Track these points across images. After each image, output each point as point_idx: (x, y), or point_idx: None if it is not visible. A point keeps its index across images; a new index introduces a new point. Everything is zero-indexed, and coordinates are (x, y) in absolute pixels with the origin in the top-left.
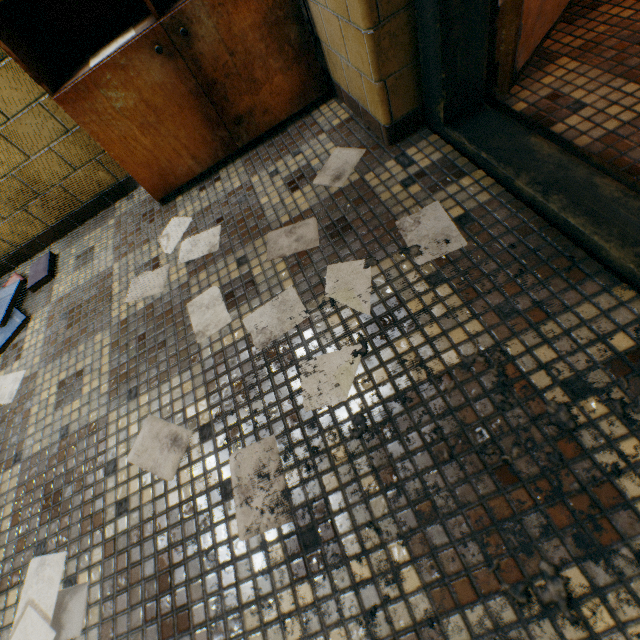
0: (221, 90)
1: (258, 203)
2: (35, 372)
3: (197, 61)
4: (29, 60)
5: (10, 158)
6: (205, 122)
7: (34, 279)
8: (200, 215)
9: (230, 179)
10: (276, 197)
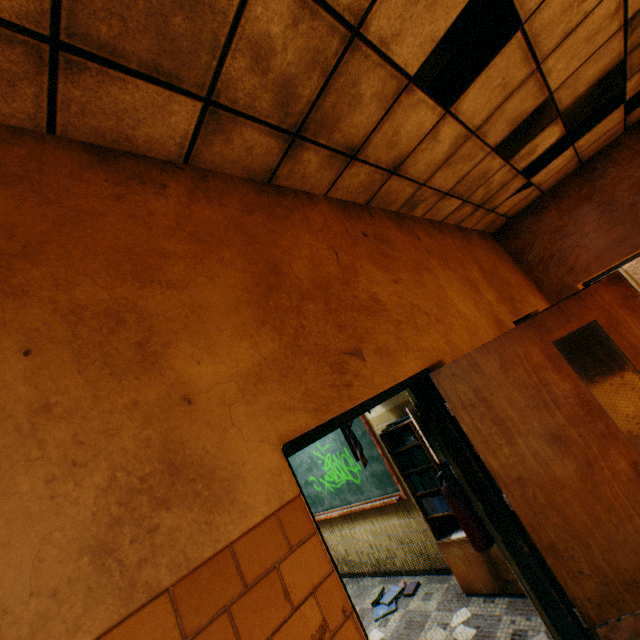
0: (498, 565)
1: (495, 632)
2: (385, 638)
3: (488, 552)
4: (435, 527)
5: (421, 539)
6: (490, 573)
7: (406, 590)
8: (474, 615)
9: (497, 605)
10: (503, 636)
